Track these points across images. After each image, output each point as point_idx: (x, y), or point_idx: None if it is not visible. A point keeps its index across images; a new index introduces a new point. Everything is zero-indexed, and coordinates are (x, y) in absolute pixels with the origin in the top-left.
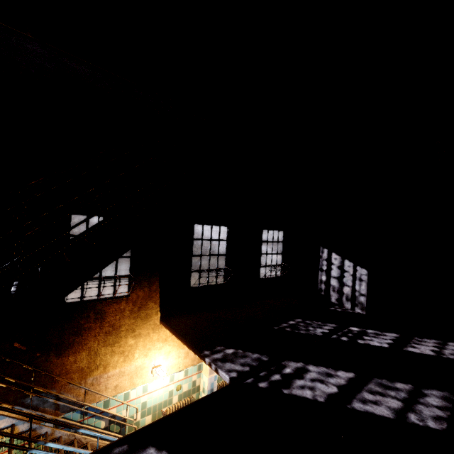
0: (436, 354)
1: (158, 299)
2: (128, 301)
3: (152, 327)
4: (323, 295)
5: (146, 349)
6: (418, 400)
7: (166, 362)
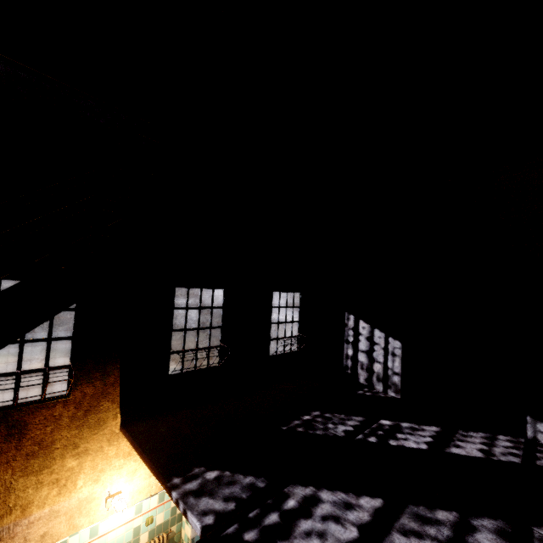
0: (485, 455)
1: (118, 396)
2: (68, 402)
3: (107, 437)
4: (349, 374)
5: (97, 471)
6: (466, 540)
7: (129, 486)
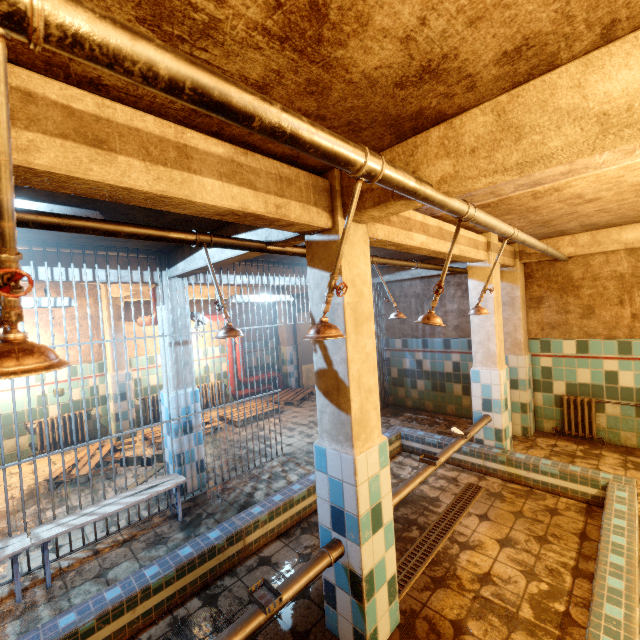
0: None
1: None
2: None
3: None
4: None
5: None
6: None
7: None
